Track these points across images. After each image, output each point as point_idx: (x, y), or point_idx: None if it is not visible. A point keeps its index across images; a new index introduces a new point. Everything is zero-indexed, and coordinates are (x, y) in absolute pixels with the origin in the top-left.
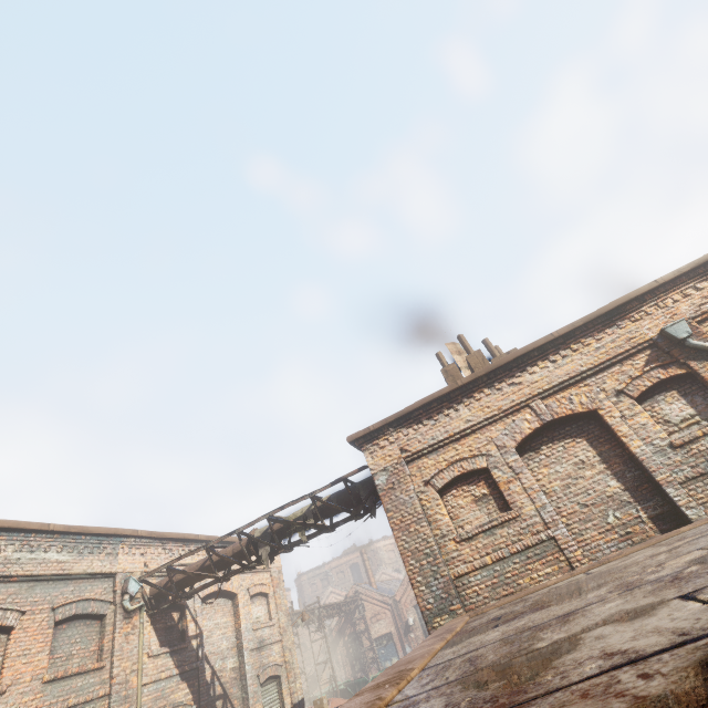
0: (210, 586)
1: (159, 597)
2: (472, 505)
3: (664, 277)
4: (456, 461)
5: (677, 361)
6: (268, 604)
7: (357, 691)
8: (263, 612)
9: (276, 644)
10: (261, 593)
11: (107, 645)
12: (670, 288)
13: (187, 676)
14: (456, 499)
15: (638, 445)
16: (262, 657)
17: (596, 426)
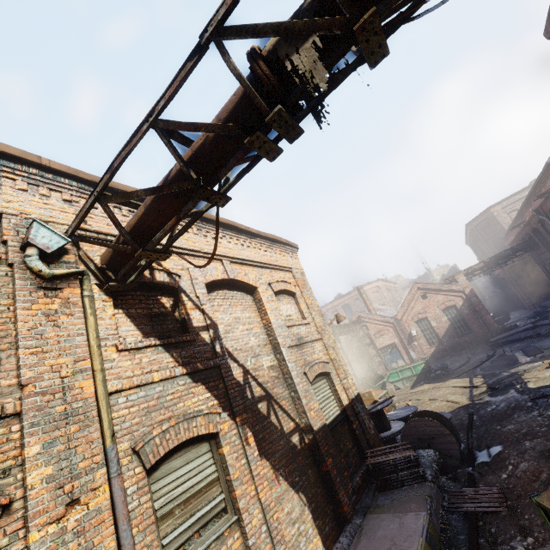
0: (215, 273)
1: (117, 266)
2: None
3: None
4: None
5: None
6: (297, 304)
7: (376, 384)
8: (293, 311)
9: (316, 342)
10: (286, 292)
11: (0, 329)
12: None
13: (202, 377)
14: None
15: None
16: (305, 355)
17: None
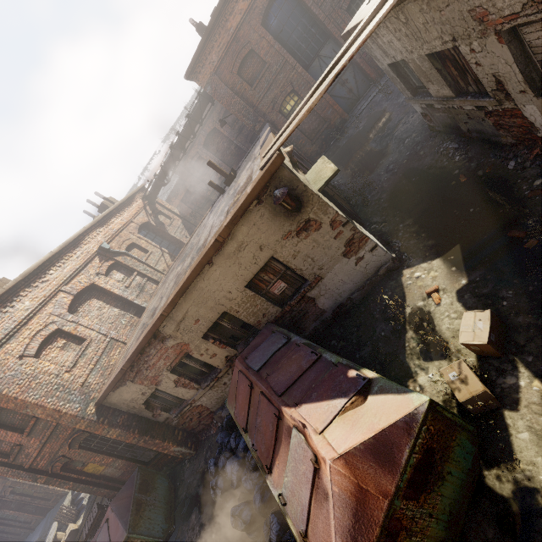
0: None
1: None
2: (62, 352)
3: (88, 225)
4: (36, 334)
5: (110, 258)
6: None
7: None
8: None
9: None
10: None
11: None
12: (92, 231)
13: None
14: (49, 355)
15: (117, 291)
16: None
17: (96, 291)
